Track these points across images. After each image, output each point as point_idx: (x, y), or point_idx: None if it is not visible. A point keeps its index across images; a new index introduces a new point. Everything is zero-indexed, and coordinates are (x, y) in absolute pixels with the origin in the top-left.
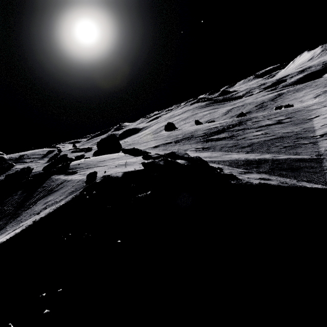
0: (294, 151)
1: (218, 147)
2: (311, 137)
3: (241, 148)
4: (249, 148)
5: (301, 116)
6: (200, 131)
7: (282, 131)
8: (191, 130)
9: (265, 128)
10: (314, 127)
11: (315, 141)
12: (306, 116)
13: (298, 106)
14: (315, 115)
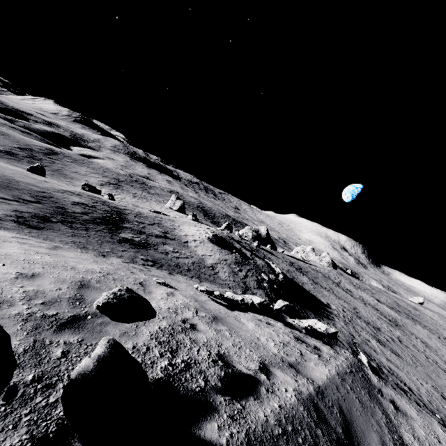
0: (218, 282)
1: (167, 265)
2: (209, 267)
3: (189, 271)
4: (194, 273)
5: (175, 235)
6: (63, 200)
7: (186, 253)
8: (23, 181)
9: (165, 241)
10: (199, 255)
11: (214, 272)
12: (178, 237)
13: (144, 212)
14: (184, 239)
